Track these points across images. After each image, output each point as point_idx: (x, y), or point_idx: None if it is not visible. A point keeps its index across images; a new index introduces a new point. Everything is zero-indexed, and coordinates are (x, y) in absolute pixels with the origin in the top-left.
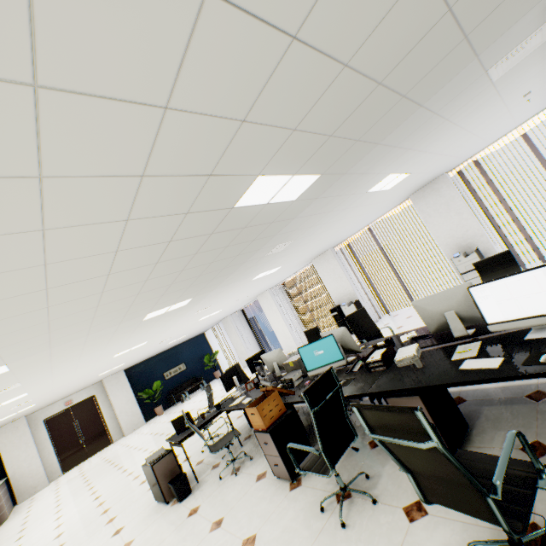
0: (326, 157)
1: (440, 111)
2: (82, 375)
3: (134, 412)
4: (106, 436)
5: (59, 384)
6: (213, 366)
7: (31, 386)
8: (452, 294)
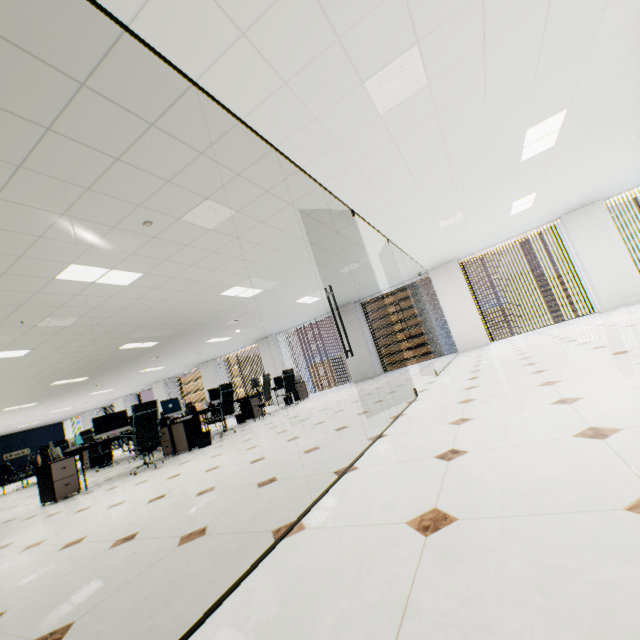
0: (87, 375)
1: (138, 364)
2: None
3: None
4: None
5: None
6: None
7: None
8: None
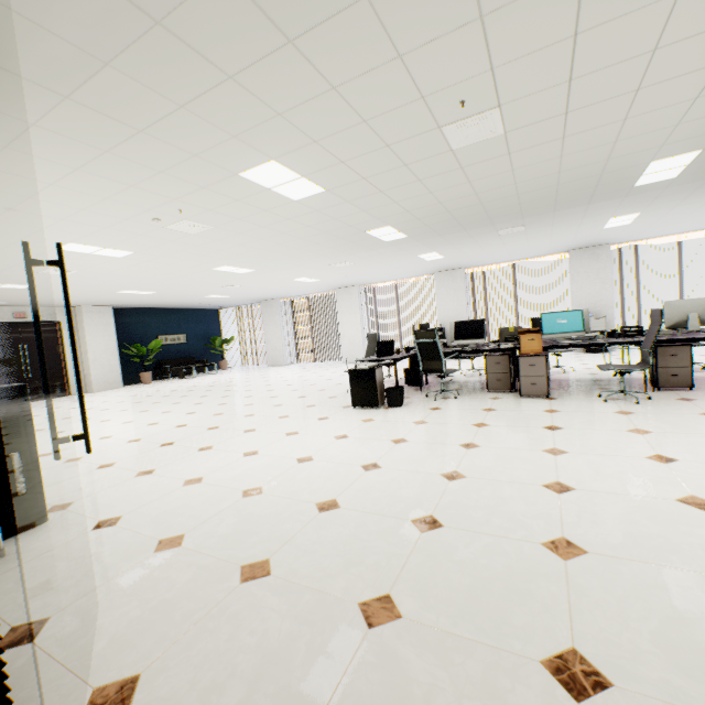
0: None
1: None
2: (147, 274)
3: (112, 367)
4: (62, 383)
5: (131, 268)
6: (217, 354)
7: (165, 245)
8: (703, 302)
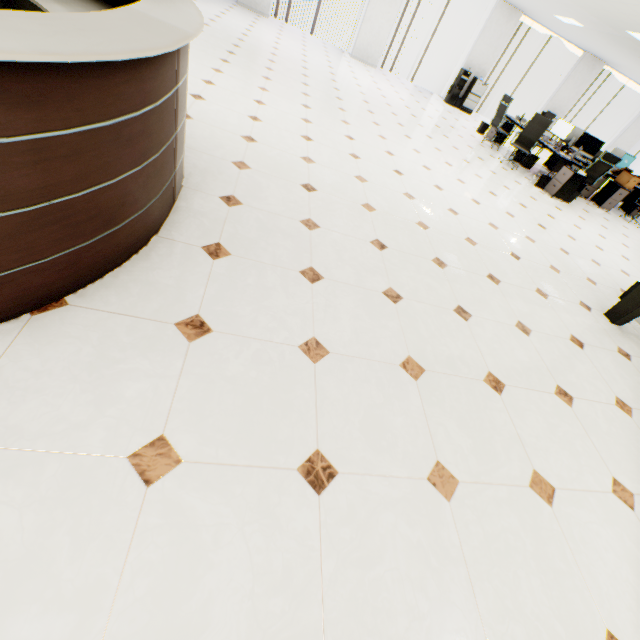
0: None
1: None
2: None
3: None
4: None
5: None
6: None
7: None
8: None
